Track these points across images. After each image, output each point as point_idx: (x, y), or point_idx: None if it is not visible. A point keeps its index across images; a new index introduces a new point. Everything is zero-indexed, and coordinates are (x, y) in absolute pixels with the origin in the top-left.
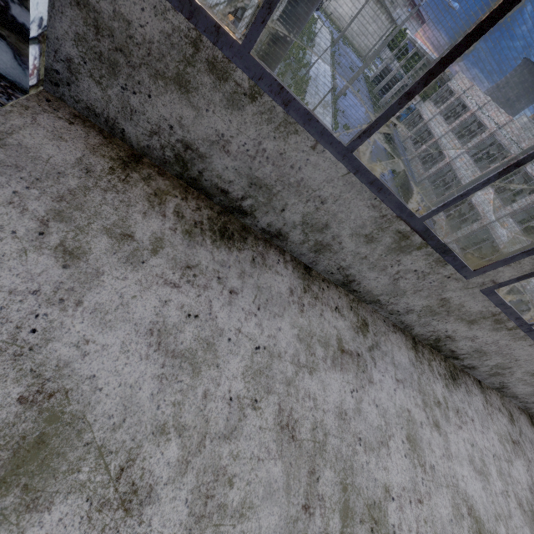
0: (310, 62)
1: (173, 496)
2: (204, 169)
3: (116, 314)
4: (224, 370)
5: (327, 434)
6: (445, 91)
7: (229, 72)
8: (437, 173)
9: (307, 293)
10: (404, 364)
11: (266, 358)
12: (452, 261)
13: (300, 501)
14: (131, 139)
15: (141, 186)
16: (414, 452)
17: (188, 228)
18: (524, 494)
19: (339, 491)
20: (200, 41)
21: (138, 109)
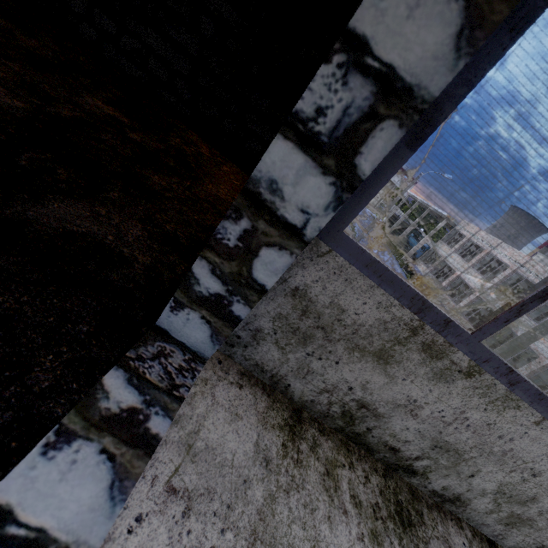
0: None
1: None
2: (374, 426)
3: None
4: None
5: None
6: (454, 234)
7: (447, 352)
8: (469, 305)
9: None
10: None
11: None
12: None
13: None
14: (293, 393)
15: (313, 463)
16: None
17: (371, 524)
18: None
19: None
20: (421, 328)
21: (316, 371)
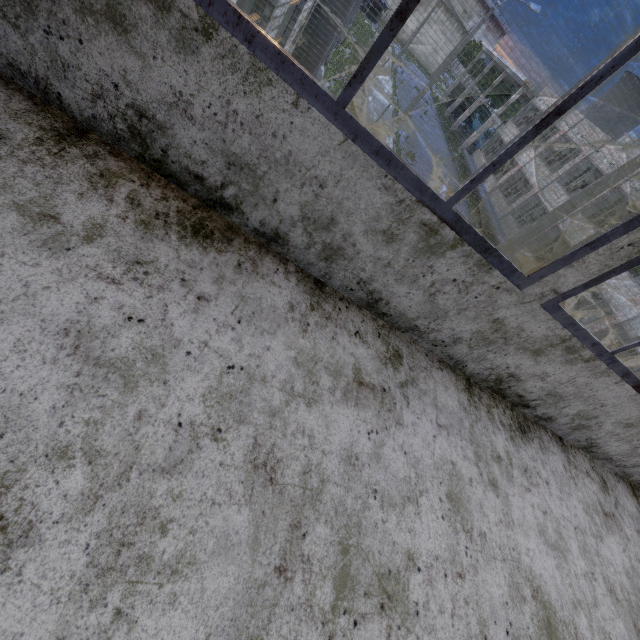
0: (367, 80)
1: (66, 539)
2: (167, 146)
3: (14, 305)
4: (174, 389)
5: (325, 480)
6: (529, 110)
7: None
8: (523, 206)
9: (315, 311)
10: (451, 407)
11: (243, 380)
12: (498, 264)
13: (273, 562)
14: (71, 108)
15: (81, 164)
16: (456, 514)
17: (146, 218)
18: (618, 578)
19: (335, 552)
20: None
21: (71, 63)
